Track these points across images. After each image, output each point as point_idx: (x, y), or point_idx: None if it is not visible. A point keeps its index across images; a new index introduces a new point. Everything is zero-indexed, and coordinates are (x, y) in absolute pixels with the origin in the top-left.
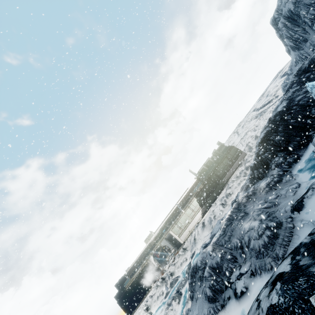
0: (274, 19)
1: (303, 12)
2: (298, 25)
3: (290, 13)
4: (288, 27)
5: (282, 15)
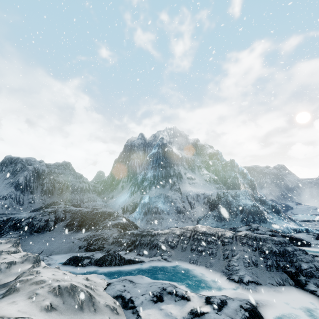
0: (16, 159)
1: (48, 180)
2: (37, 181)
3: (43, 171)
4: (35, 175)
5: (34, 166)
